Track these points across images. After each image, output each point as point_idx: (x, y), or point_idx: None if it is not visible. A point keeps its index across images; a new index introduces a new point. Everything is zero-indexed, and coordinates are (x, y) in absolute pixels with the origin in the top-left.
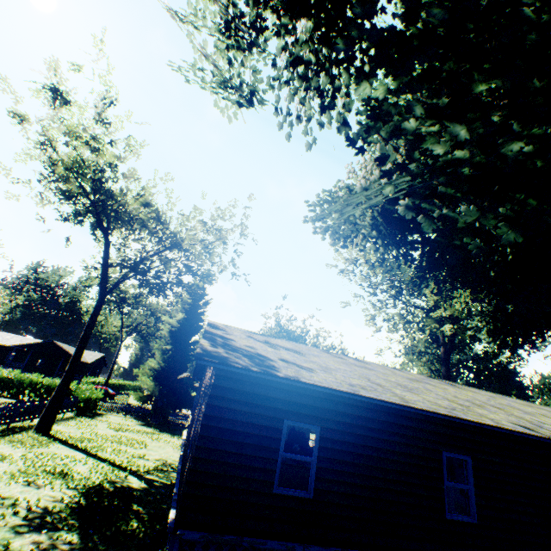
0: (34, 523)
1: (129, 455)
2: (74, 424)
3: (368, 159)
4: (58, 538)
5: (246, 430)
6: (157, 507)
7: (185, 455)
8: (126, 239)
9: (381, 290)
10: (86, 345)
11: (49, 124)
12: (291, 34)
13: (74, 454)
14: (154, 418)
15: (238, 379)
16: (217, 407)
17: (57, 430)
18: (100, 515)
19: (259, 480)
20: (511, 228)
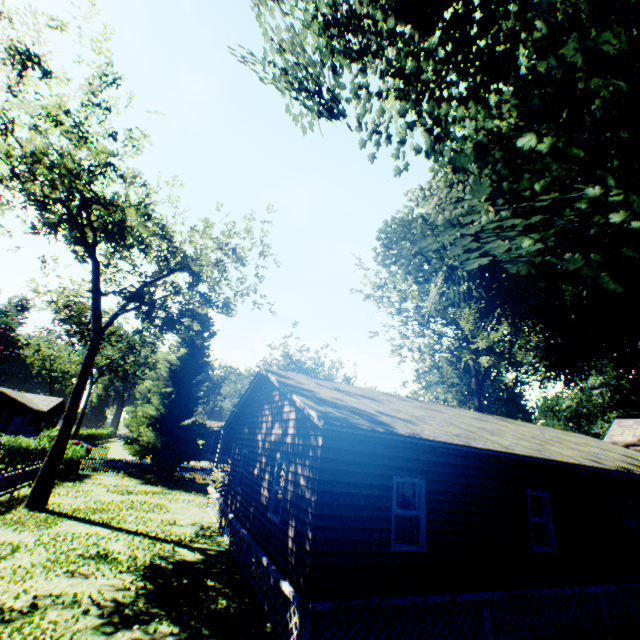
0: (116, 620)
1: (157, 522)
2: (65, 492)
3: (442, 185)
4: (157, 631)
5: (359, 491)
6: (230, 579)
7: (258, 520)
8: (112, 257)
9: (412, 319)
10: (82, 397)
11: (7, 98)
12: (408, 45)
13: (95, 530)
14: (155, 474)
15: (346, 438)
16: (329, 470)
17: (51, 502)
18: (180, 598)
19: (377, 541)
20: (613, 279)
